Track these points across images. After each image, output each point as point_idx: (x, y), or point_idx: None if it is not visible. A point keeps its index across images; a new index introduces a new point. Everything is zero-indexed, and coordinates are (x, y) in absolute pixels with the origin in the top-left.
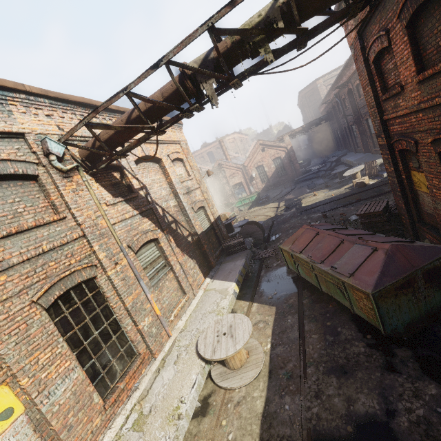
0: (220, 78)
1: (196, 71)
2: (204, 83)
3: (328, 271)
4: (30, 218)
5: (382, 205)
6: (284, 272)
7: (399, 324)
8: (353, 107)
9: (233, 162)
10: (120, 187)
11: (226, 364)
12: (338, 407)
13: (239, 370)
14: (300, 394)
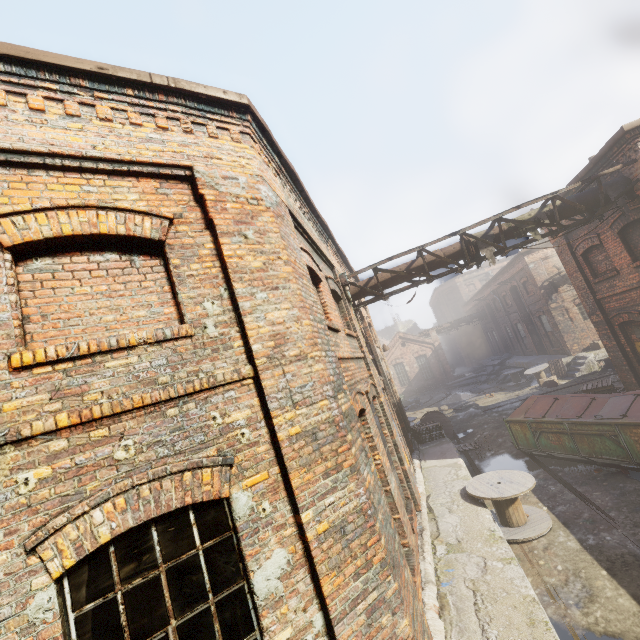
0: (497, 247)
1: (481, 241)
2: (484, 249)
3: (592, 421)
4: None
5: (608, 382)
6: (508, 458)
7: None
8: (517, 304)
9: None
10: None
11: (506, 520)
12: None
13: (525, 526)
14: (616, 528)
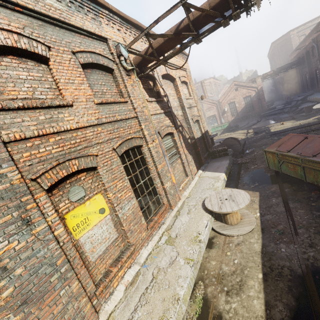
0: None
1: None
2: None
3: None
4: (109, 97)
5: None
6: (262, 172)
7: None
8: None
9: (211, 99)
10: (153, 92)
11: (225, 220)
12: None
13: (235, 225)
14: (294, 244)
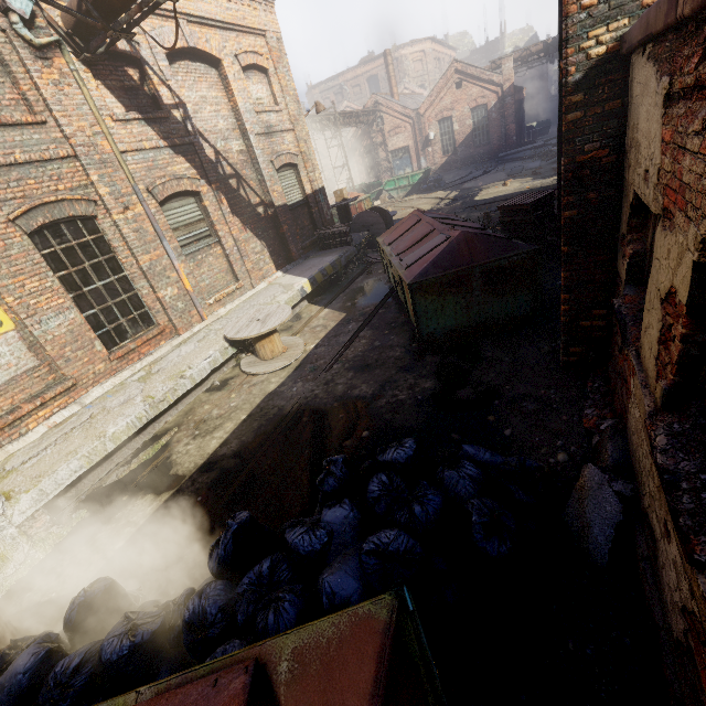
0: None
1: None
2: None
3: (395, 264)
4: None
5: (537, 197)
6: (384, 280)
7: (439, 328)
8: None
9: (401, 104)
10: (140, 96)
11: (257, 353)
12: (338, 391)
13: (269, 361)
14: (313, 382)
